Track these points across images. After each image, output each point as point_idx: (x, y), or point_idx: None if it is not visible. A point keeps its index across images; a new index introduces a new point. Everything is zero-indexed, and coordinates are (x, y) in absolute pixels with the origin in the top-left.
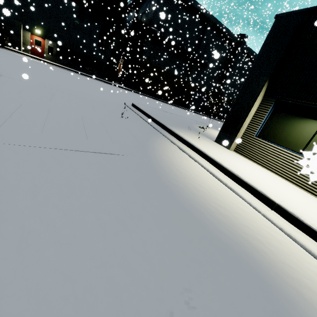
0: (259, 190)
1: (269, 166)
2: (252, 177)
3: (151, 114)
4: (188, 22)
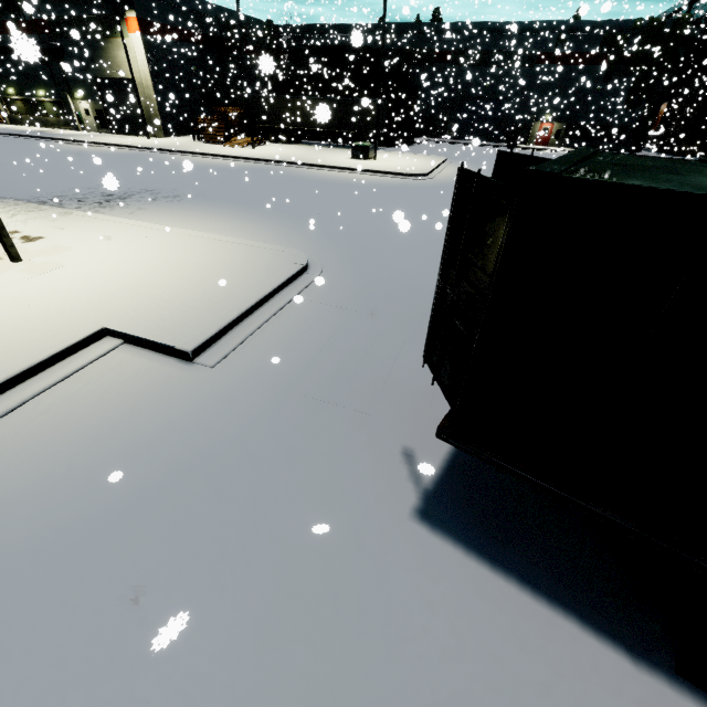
0: None
1: None
2: None
3: None
4: None
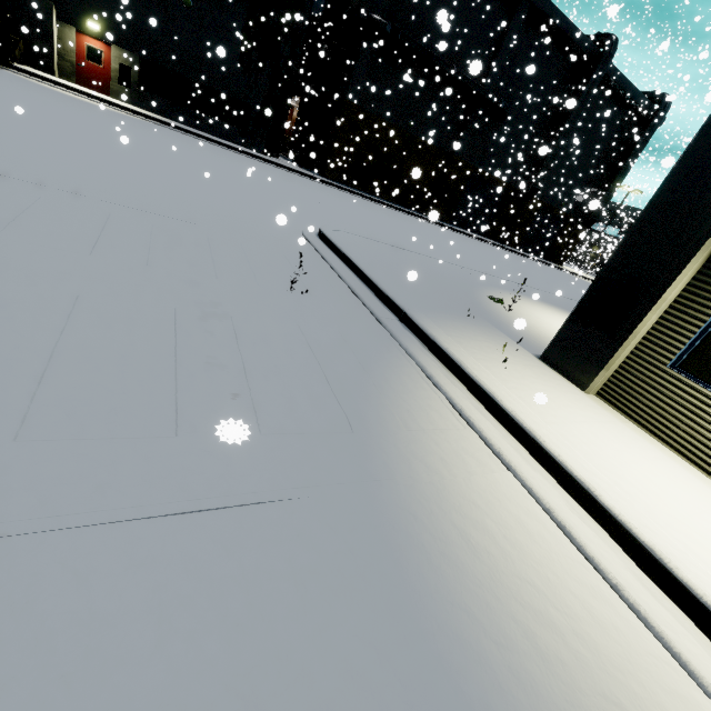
0: None
1: (710, 465)
2: (689, 539)
3: (369, 270)
4: None
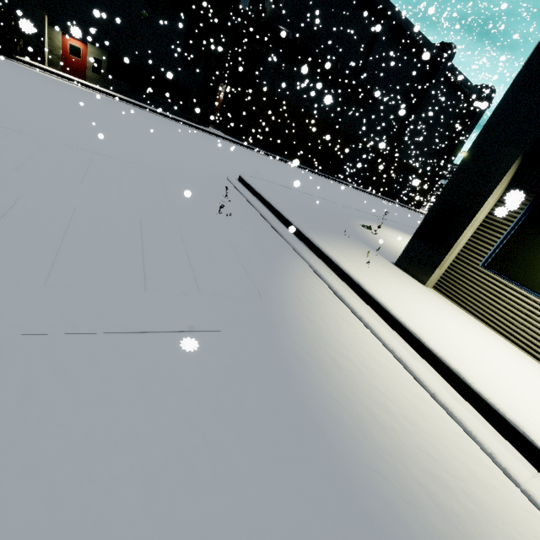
0: (509, 420)
1: (507, 331)
2: (485, 370)
3: (275, 203)
4: (348, 17)
